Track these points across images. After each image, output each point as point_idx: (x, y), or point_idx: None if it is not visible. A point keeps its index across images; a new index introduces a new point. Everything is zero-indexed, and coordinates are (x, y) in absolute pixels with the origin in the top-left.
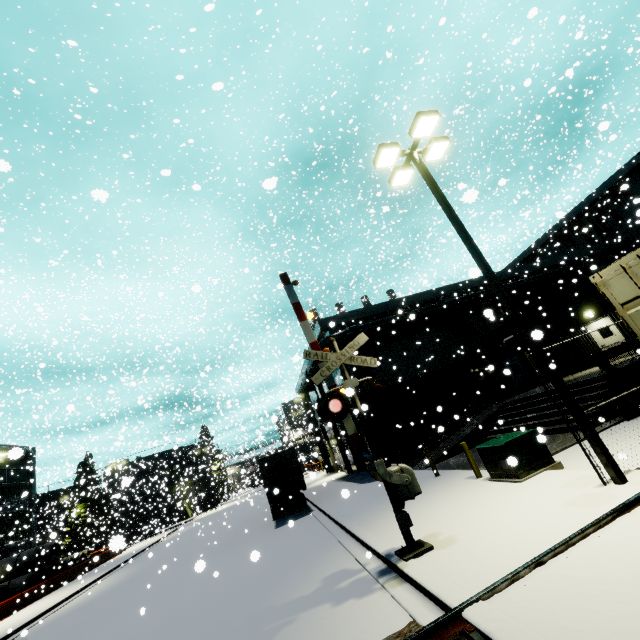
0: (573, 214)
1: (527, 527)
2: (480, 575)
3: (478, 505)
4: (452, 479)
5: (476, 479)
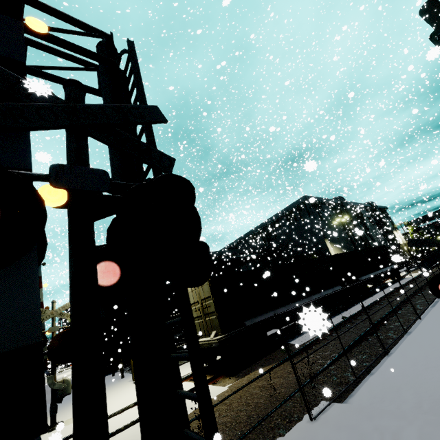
0: (259, 227)
1: (109, 410)
2: (64, 436)
3: (111, 398)
4: (124, 381)
5: (132, 381)
